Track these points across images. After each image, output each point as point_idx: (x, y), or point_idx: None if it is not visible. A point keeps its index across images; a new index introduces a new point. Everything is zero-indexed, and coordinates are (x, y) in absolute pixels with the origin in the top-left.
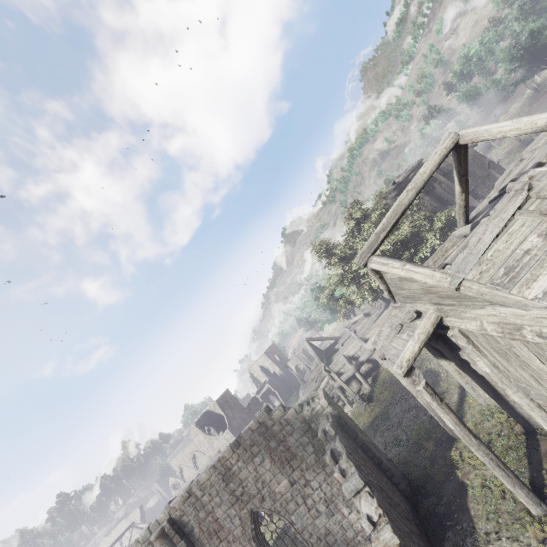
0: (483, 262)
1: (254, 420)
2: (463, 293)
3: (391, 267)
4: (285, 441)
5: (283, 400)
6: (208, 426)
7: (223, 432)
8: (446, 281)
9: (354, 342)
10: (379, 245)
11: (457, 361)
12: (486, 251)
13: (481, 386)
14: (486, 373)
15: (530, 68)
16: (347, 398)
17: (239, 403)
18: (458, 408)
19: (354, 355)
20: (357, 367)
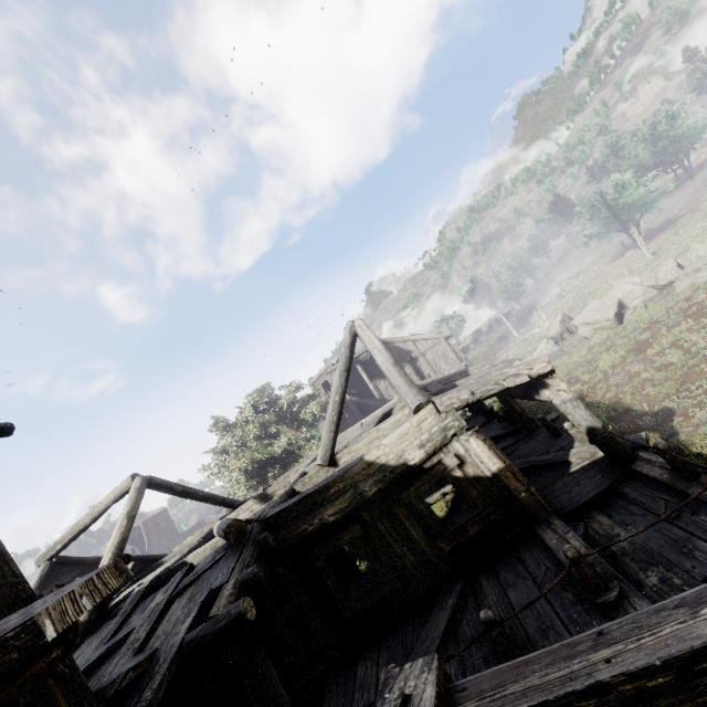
0: None
1: None
2: None
3: None
4: None
5: None
6: (132, 545)
7: None
8: None
9: None
10: (56, 553)
11: None
12: None
13: None
14: None
15: (605, 226)
16: None
17: (175, 528)
18: None
19: None
20: None
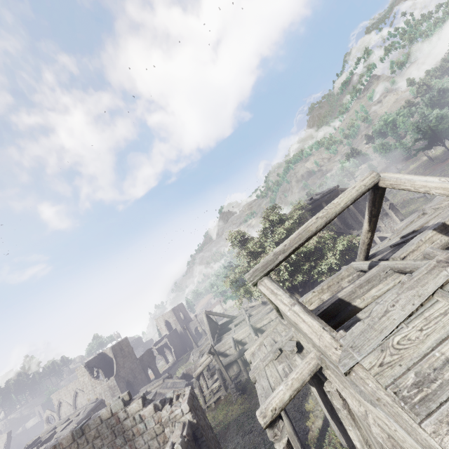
0: (387, 349)
1: (107, 408)
2: (353, 380)
3: (279, 299)
4: (133, 440)
5: (176, 356)
6: (97, 368)
7: (108, 378)
8: (335, 353)
9: (245, 327)
10: (274, 267)
11: (328, 406)
12: (393, 333)
13: (346, 441)
14: (356, 447)
15: (430, 142)
16: (224, 382)
17: (133, 353)
18: (319, 437)
19: (242, 339)
20: (241, 354)
